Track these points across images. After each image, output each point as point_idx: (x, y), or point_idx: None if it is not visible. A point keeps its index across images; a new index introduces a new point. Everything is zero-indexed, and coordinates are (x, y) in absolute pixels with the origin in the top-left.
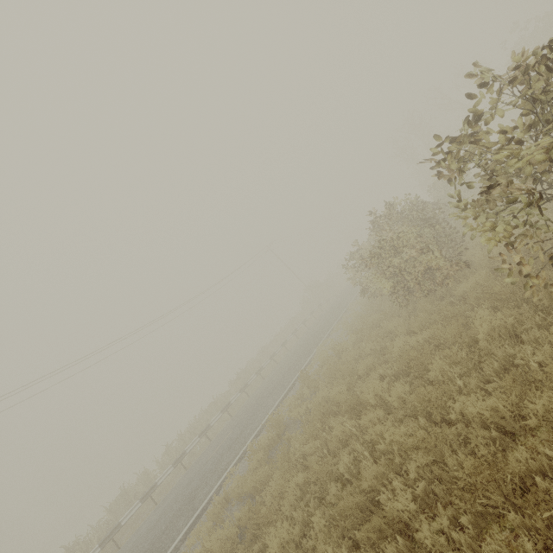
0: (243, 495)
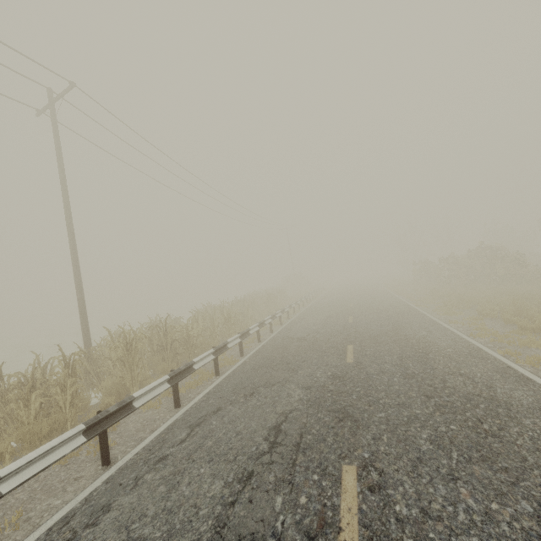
0: (477, 302)
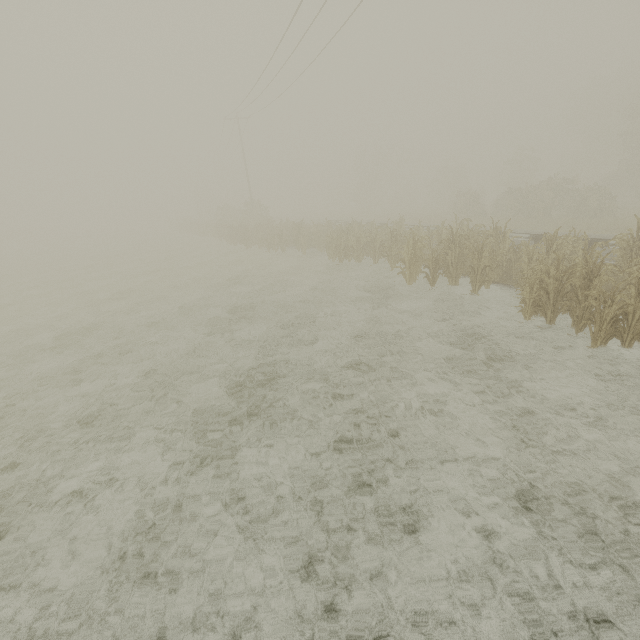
0: None
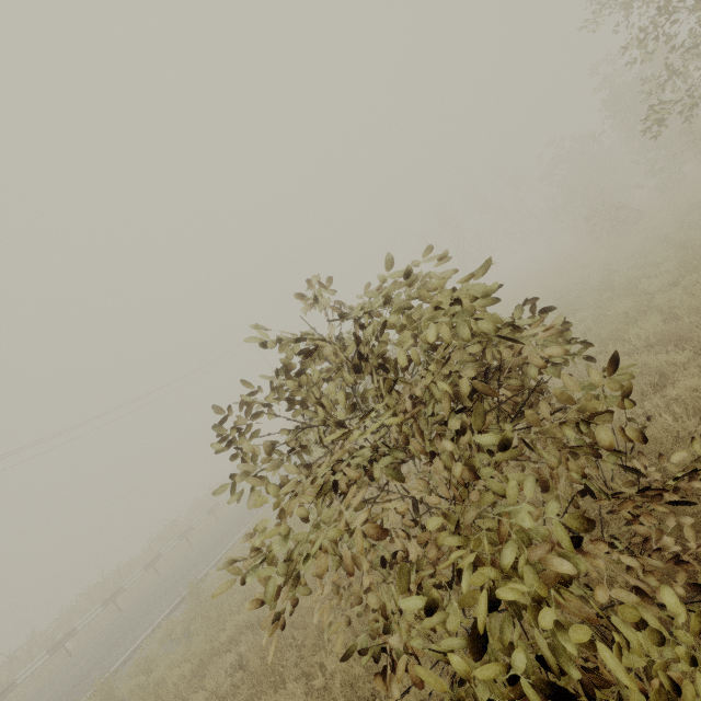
0: None
